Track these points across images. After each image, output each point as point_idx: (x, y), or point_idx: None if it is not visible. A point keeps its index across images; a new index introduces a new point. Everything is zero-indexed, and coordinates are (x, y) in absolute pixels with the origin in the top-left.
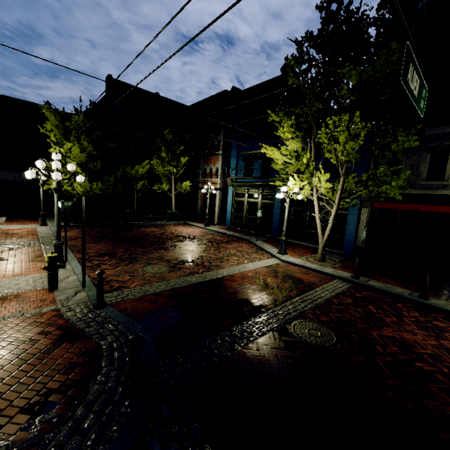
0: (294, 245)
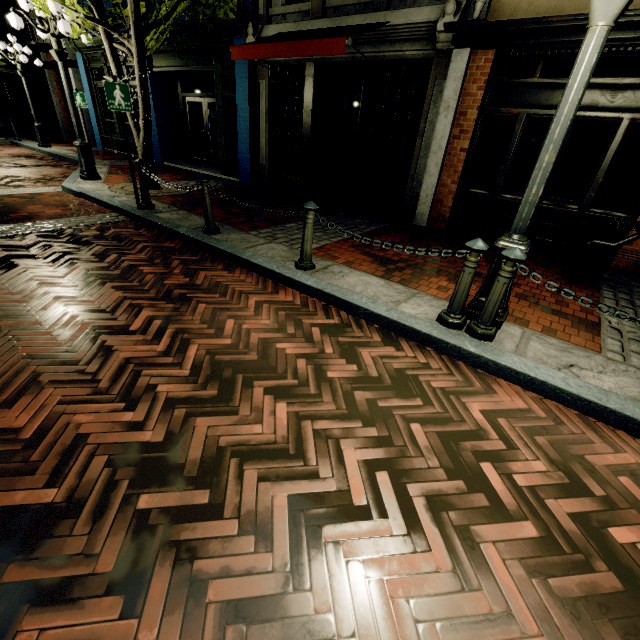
0: (167, 172)
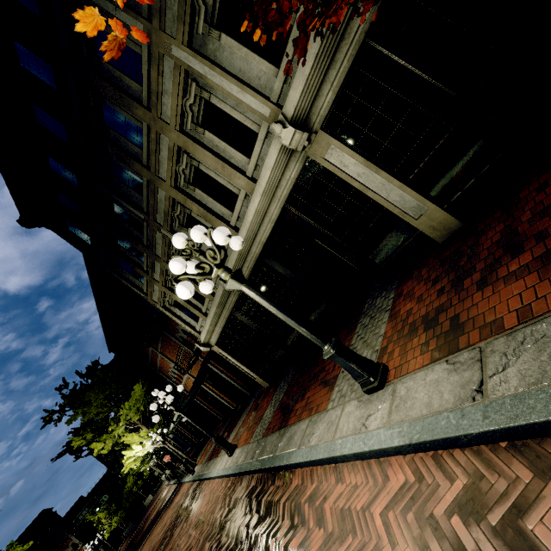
0: None
